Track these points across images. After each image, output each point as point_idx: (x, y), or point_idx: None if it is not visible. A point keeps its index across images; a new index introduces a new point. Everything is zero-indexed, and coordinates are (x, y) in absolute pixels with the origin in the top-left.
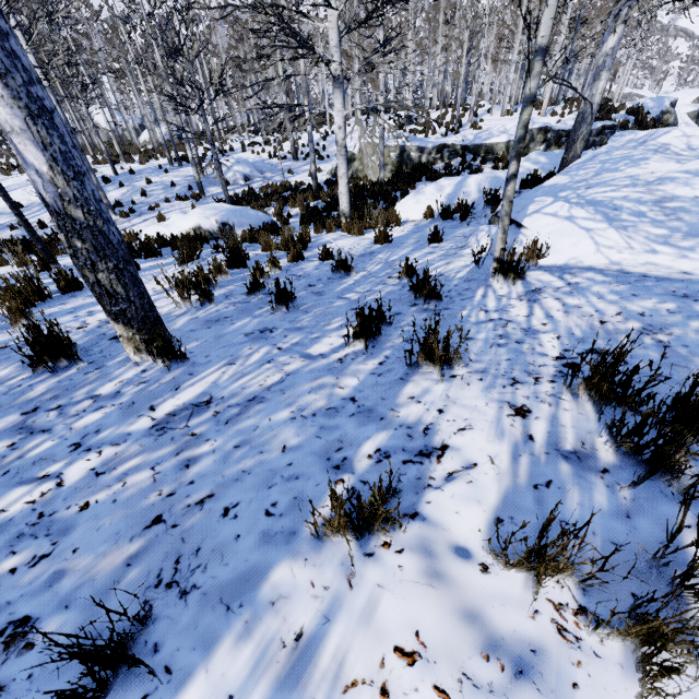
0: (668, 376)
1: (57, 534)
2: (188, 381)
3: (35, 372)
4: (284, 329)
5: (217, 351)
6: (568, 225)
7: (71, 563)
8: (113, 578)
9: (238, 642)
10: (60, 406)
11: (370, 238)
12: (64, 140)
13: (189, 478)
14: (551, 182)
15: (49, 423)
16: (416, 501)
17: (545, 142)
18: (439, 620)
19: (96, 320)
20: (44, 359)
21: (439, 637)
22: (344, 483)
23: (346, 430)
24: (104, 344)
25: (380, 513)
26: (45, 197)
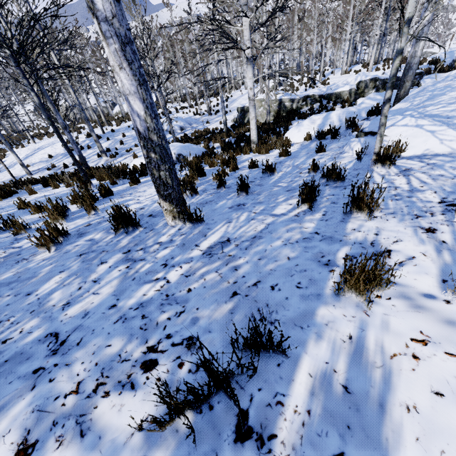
0: None
1: (182, 303)
2: (209, 232)
3: (116, 235)
4: (251, 203)
5: (217, 217)
6: (417, 130)
7: (199, 314)
8: (227, 319)
9: (316, 341)
10: (142, 248)
11: (274, 155)
12: (151, 97)
13: (241, 275)
14: (396, 108)
15: (141, 256)
16: (386, 276)
17: (375, 87)
18: (432, 326)
19: (133, 208)
20: (123, 226)
21: (436, 332)
22: (335, 271)
23: (322, 247)
24: (146, 219)
25: (380, 275)
26: (139, 129)
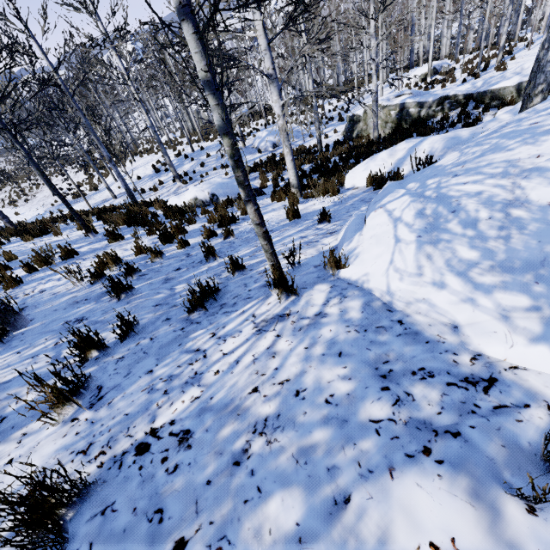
0: (165, 518)
1: None
2: None
3: None
4: (89, 321)
5: (33, 336)
6: (389, 229)
7: None
8: None
9: None
10: None
11: None
12: None
13: None
14: (441, 162)
15: None
16: None
17: None
18: None
19: (40, 289)
20: None
21: None
22: None
23: None
24: None
25: None
26: None
